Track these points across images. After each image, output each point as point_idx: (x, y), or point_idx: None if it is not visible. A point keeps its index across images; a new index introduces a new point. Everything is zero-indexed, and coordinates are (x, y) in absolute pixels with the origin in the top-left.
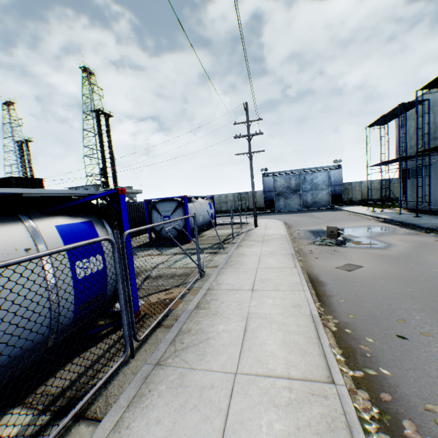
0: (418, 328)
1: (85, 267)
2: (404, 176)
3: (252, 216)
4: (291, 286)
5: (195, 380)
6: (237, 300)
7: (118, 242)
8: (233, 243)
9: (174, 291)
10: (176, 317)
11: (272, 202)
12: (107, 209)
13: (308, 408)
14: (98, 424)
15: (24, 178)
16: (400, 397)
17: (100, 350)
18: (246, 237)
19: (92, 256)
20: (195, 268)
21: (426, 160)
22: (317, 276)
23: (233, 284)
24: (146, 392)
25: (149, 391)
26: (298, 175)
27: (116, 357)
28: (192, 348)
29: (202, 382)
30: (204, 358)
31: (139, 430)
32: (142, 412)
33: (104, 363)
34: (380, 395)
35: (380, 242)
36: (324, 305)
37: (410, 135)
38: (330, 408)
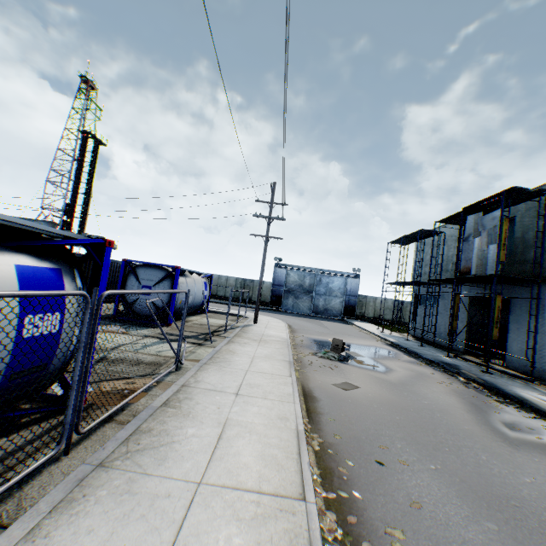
0: (397, 456)
1: (37, 324)
2: (416, 301)
3: (253, 310)
4: (282, 396)
5: (148, 487)
6: (217, 403)
7: (95, 302)
8: (224, 337)
9: (137, 382)
10: (135, 412)
11: (279, 298)
12: (83, 259)
13: (273, 523)
14: (4, 531)
15: None
16: (366, 520)
17: (19, 441)
18: (241, 333)
19: (50, 312)
20: (170, 358)
21: (437, 290)
22: (312, 391)
23: (215, 384)
24: (80, 497)
25: (84, 495)
26: (314, 274)
27: (41, 452)
28: (150, 451)
29: (157, 489)
30: (163, 464)
31: (63, 539)
32: (70, 519)
33: (22, 457)
34: (348, 517)
35: (383, 365)
36: (313, 422)
37: (426, 261)
38: (295, 524)
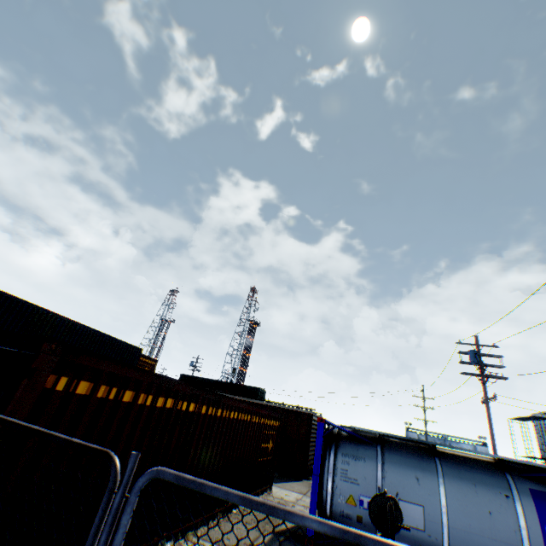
0: None
1: None
2: None
3: None
4: None
5: None
6: None
7: None
8: None
9: None
10: None
11: None
12: None
13: None
14: None
15: (262, 389)
16: None
17: None
18: None
19: None
20: None
21: None
22: None
23: None
24: None
25: None
26: (442, 439)
27: None
28: None
29: None
30: None
31: None
32: None
33: None
34: None
35: None
36: None
37: None
38: None
